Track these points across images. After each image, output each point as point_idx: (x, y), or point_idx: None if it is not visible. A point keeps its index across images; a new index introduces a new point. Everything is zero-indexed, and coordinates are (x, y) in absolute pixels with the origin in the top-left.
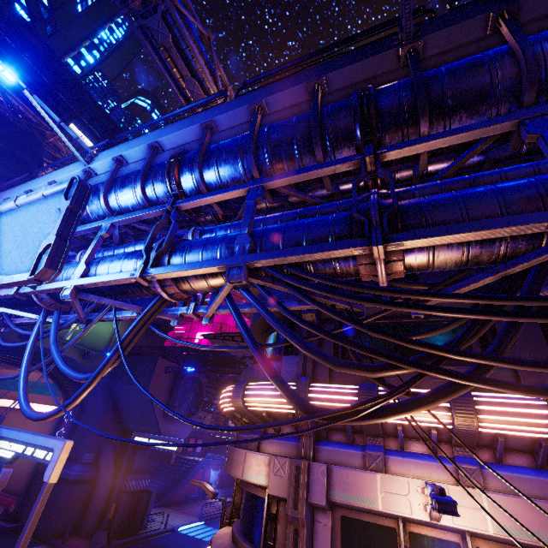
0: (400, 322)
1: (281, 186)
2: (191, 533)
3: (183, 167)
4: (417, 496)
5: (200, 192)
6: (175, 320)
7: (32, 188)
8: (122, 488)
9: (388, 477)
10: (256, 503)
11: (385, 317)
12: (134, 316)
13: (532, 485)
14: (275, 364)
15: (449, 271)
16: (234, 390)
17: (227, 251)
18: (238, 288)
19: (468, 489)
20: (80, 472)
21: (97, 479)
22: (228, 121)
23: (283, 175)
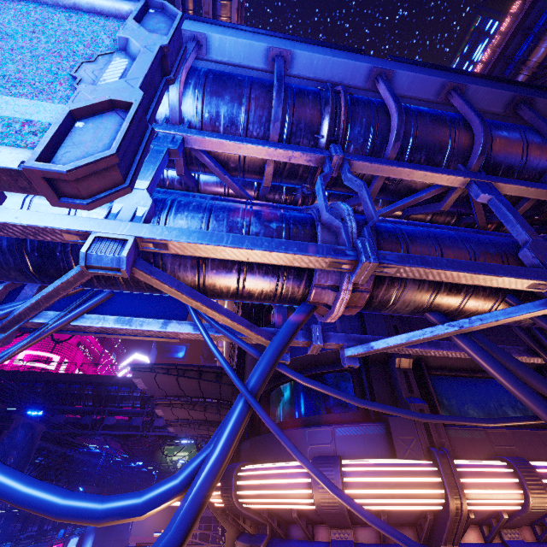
0: (470, 376)
1: (504, 193)
2: None
3: (358, 108)
4: None
5: (371, 156)
6: (286, 353)
7: None
8: None
9: None
10: None
11: (458, 369)
12: (168, 332)
13: None
14: (371, 428)
15: (509, 329)
16: None
17: (486, 258)
18: (452, 318)
19: None
20: None
21: None
22: (407, 84)
23: (517, 182)
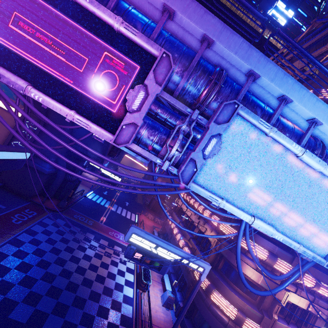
0: None
1: None
2: (93, 199)
3: None
4: (306, 304)
5: None
6: None
7: (295, 102)
8: (70, 179)
9: (303, 298)
10: (250, 284)
11: None
12: None
13: (324, 305)
14: (289, 255)
15: None
16: (270, 257)
17: None
18: None
19: (317, 305)
20: (50, 169)
21: (57, 173)
22: None
23: None
